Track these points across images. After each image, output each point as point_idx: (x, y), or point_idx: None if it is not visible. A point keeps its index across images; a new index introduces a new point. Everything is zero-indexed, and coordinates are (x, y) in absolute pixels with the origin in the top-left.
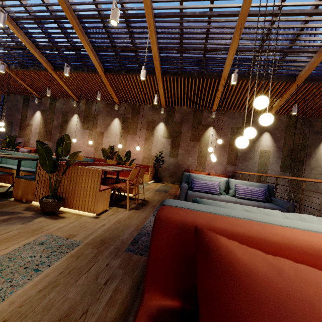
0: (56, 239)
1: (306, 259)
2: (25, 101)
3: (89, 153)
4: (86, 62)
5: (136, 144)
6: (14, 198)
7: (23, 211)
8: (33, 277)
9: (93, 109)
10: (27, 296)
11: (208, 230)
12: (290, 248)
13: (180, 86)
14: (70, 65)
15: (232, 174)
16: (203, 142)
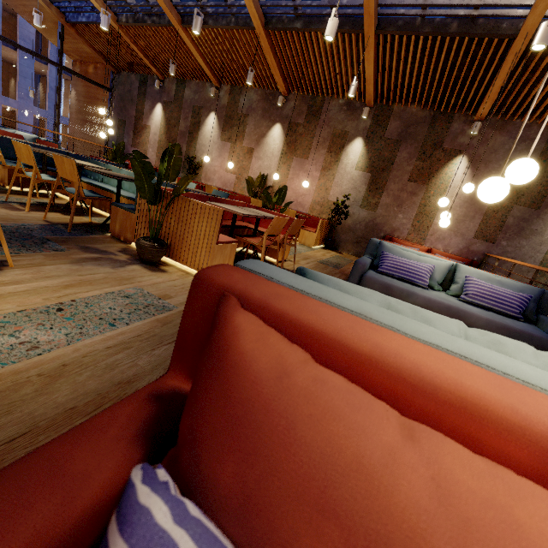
0: (146, 295)
1: (399, 390)
2: (141, 85)
3: (227, 184)
4: (234, 5)
5: (304, 177)
6: (112, 234)
7: (117, 252)
8: (106, 331)
9: (241, 104)
10: (94, 349)
11: (260, 307)
12: (377, 366)
13: (414, 57)
14: (207, 13)
15: (481, 258)
16: (436, 185)
